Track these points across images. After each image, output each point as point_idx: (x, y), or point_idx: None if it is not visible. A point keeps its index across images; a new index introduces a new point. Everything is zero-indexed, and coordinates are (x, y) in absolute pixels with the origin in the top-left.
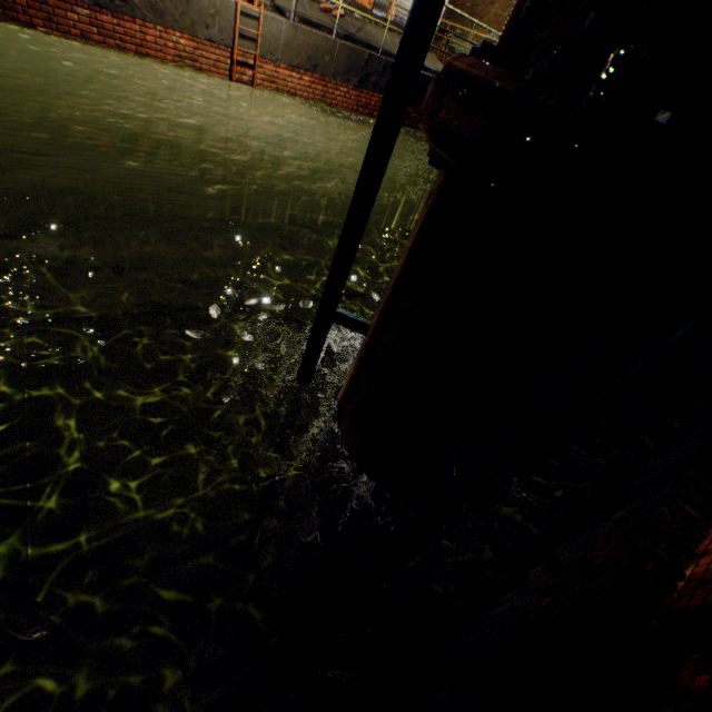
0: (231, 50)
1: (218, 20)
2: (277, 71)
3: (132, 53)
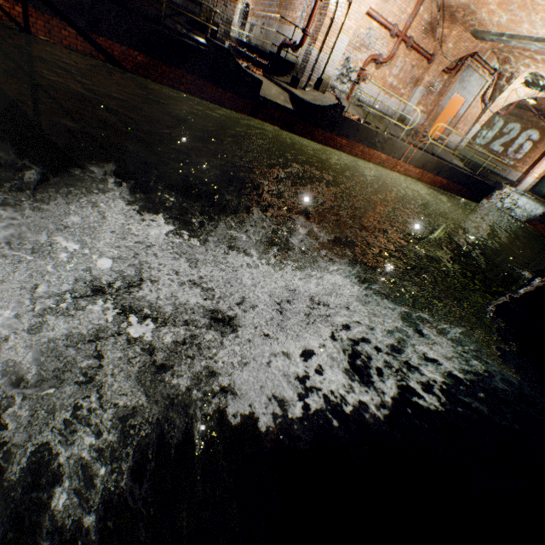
0: (397, 160)
1: (399, 151)
2: (408, 168)
3: (366, 161)
